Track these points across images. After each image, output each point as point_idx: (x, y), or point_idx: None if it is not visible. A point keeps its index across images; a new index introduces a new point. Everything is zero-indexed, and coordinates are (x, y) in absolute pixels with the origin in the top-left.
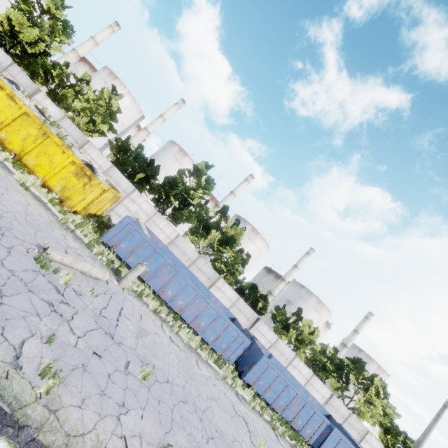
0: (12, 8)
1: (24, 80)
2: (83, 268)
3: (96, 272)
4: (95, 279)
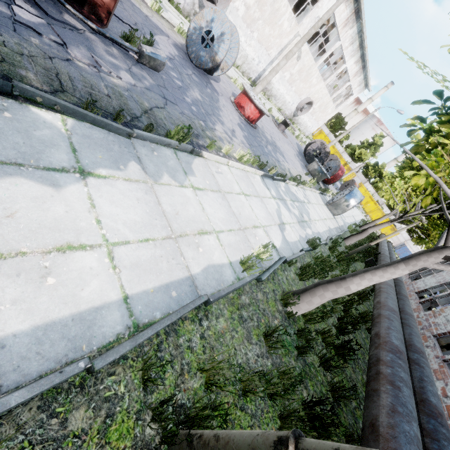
0: (361, 145)
1: (362, 178)
2: None
3: None
4: None
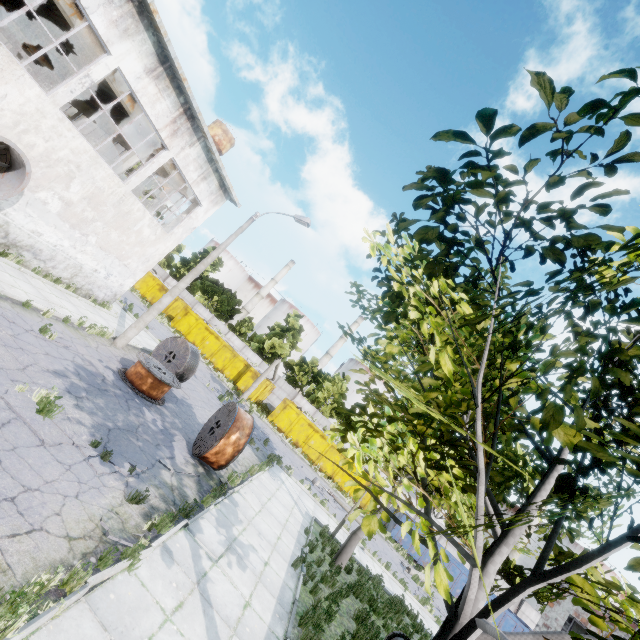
0: (271, 332)
1: (288, 388)
2: (419, 576)
3: (423, 577)
4: (421, 581)
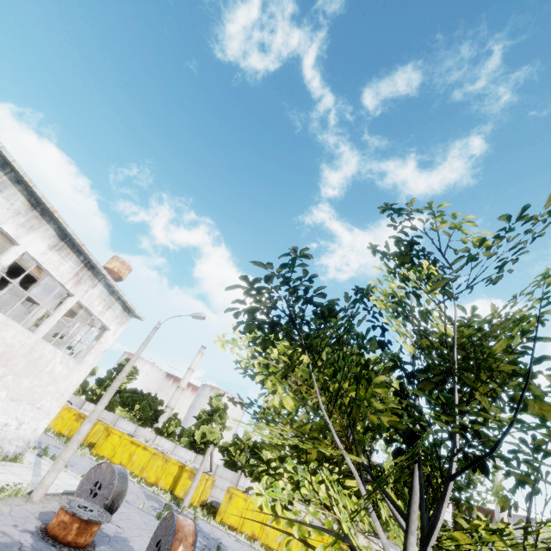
0: (198, 421)
1: (229, 475)
2: None
3: None
4: None
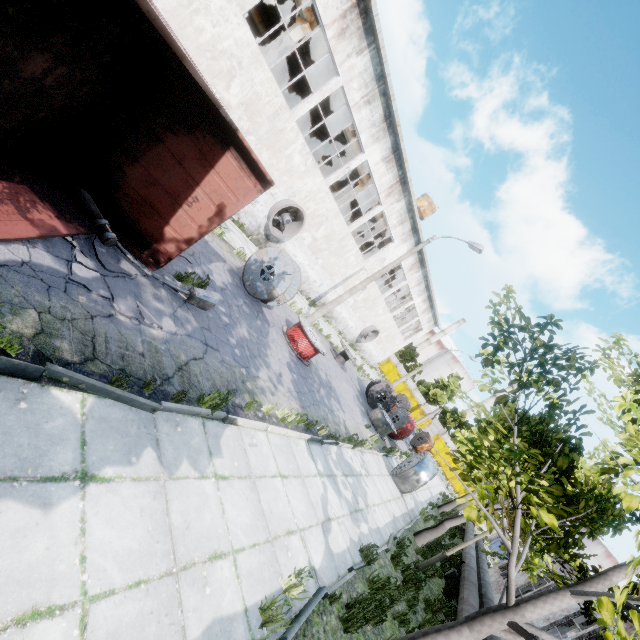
0: (435, 384)
1: (439, 426)
2: None
3: None
4: None
